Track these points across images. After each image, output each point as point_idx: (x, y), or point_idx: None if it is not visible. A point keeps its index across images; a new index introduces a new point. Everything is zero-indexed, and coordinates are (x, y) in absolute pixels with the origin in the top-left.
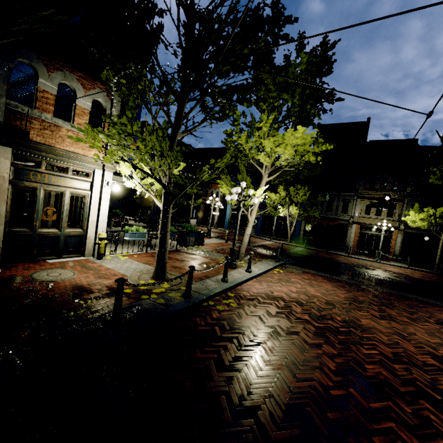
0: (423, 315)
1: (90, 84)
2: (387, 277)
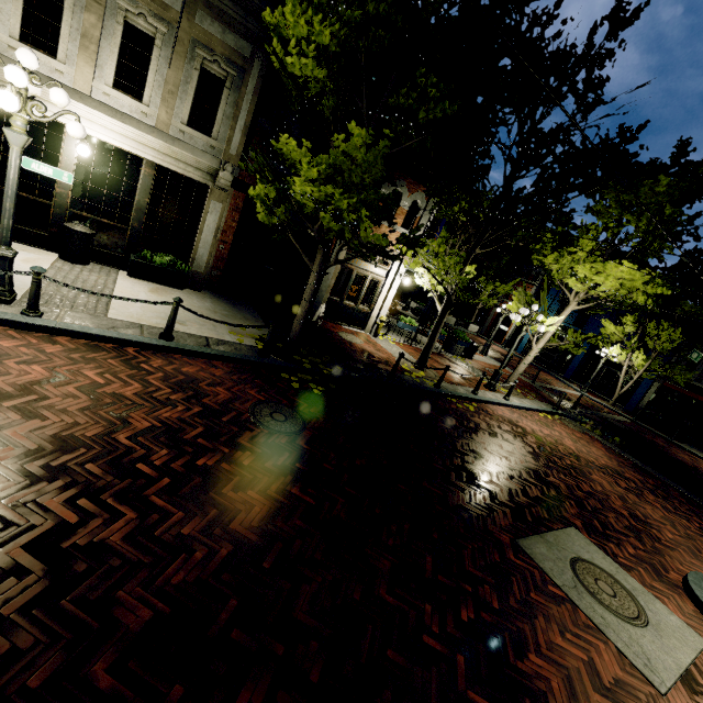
0: (696, 520)
1: (415, 187)
2: None
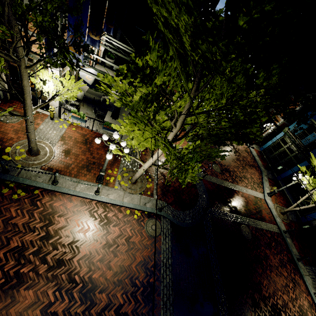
0: None
1: None
2: None
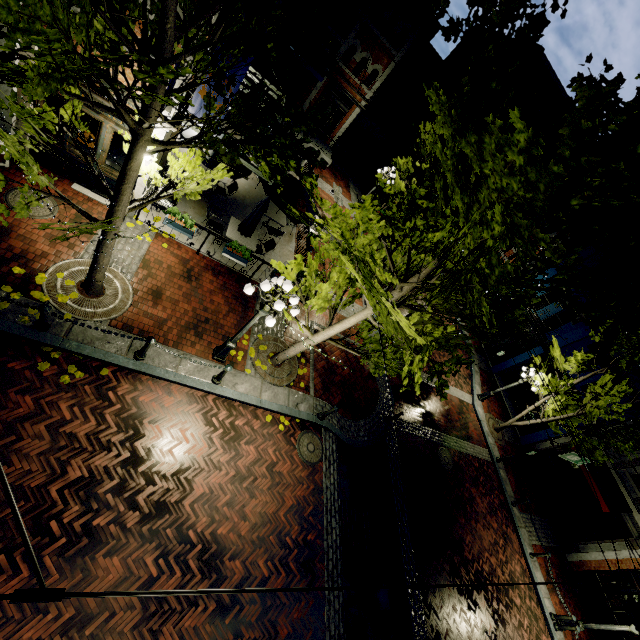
0: None
1: None
2: (440, 636)
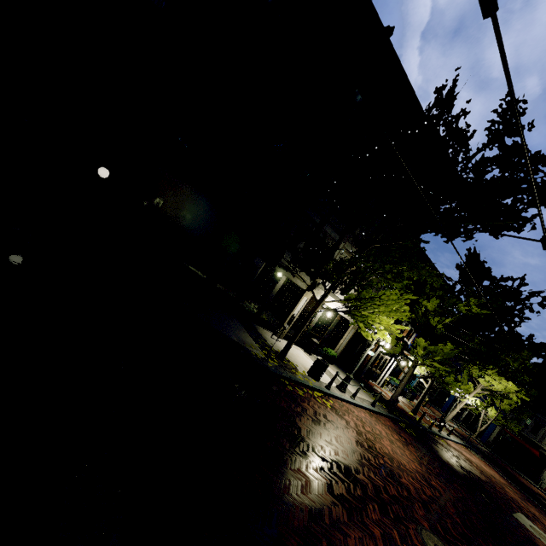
0: None
1: None
2: None
